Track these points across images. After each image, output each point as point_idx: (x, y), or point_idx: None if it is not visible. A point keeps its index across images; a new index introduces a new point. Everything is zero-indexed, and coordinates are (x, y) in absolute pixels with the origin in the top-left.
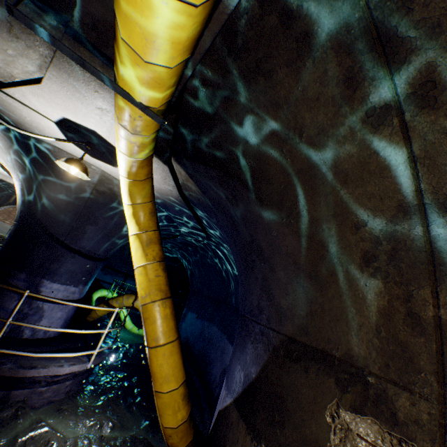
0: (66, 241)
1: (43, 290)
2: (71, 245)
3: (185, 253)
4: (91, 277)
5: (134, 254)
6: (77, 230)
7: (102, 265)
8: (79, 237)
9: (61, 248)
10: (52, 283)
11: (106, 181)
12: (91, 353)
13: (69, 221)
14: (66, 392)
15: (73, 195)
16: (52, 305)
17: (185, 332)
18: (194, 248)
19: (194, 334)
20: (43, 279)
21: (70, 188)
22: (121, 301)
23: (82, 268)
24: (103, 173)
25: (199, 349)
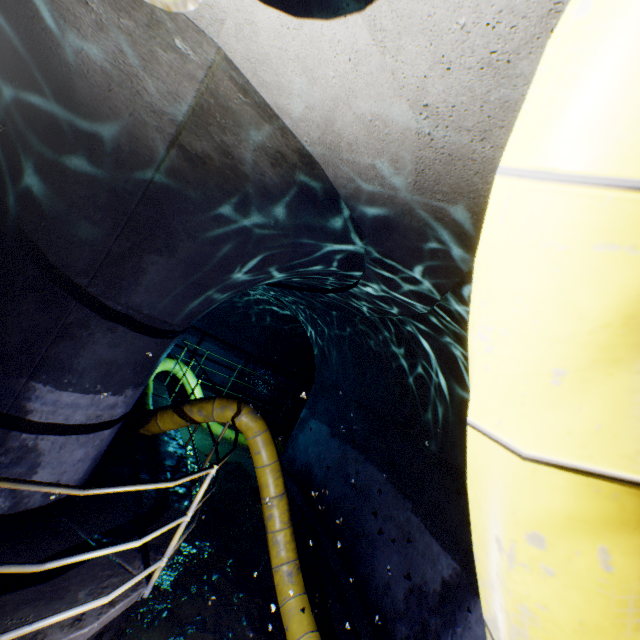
0: (92, 289)
1: (35, 407)
2: (105, 301)
3: (317, 316)
4: (152, 369)
5: (556, 613)
6: (121, 264)
7: (175, 342)
8: (127, 281)
9: (79, 308)
10: (56, 392)
11: (216, 115)
12: (151, 568)
13: (98, 236)
14: (94, 638)
15: (109, 155)
16: (60, 439)
17: (305, 453)
18: (346, 314)
19: (324, 462)
20: (33, 382)
21: (100, 129)
22: (209, 412)
23: (131, 355)
24: (213, 78)
25: (336, 496)
